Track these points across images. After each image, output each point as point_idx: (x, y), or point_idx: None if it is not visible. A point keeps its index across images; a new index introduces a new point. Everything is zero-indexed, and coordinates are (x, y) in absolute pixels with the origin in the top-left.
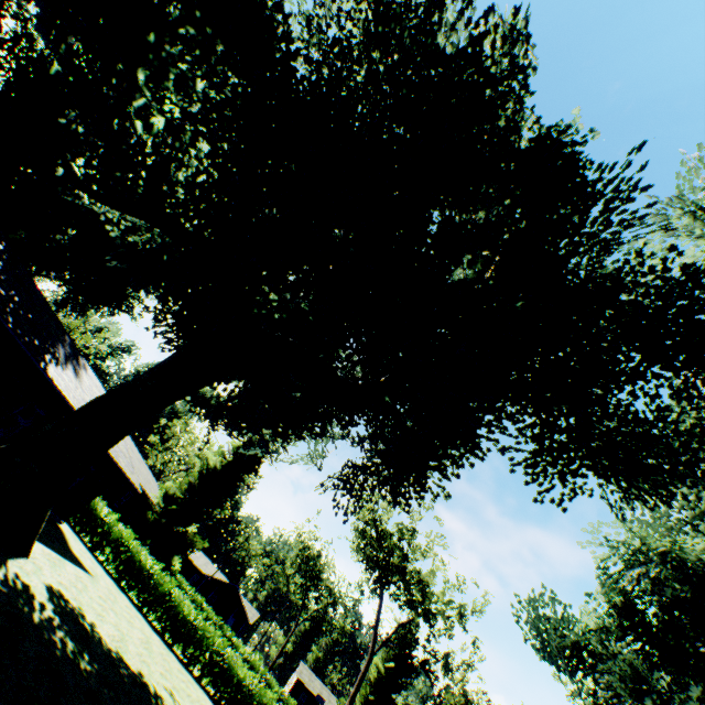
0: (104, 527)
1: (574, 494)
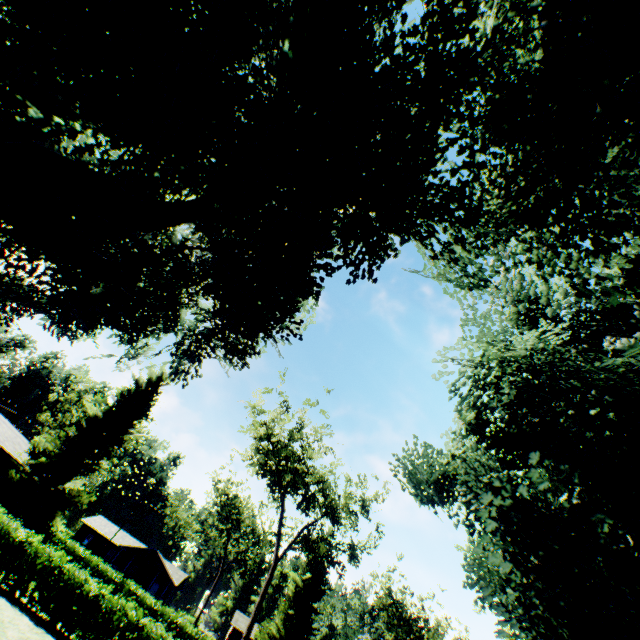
0: None
1: (383, 261)
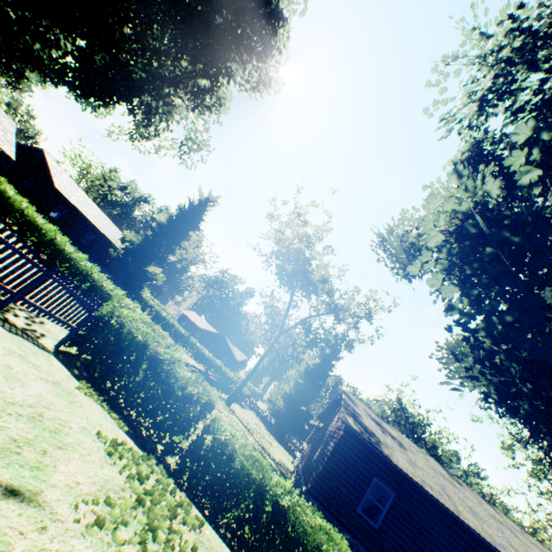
0: (9, 202)
1: None
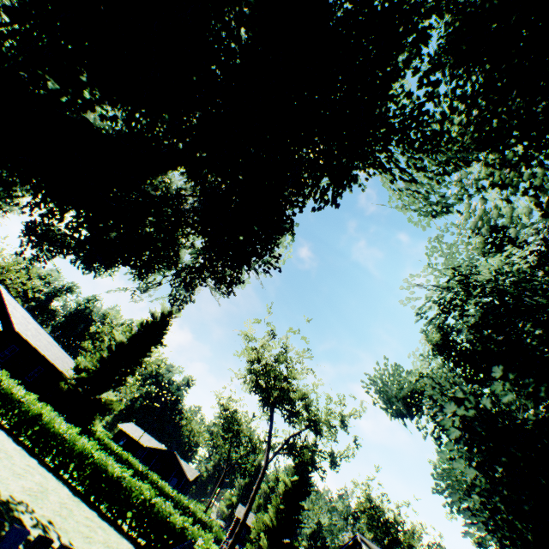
0: None
1: (344, 187)
